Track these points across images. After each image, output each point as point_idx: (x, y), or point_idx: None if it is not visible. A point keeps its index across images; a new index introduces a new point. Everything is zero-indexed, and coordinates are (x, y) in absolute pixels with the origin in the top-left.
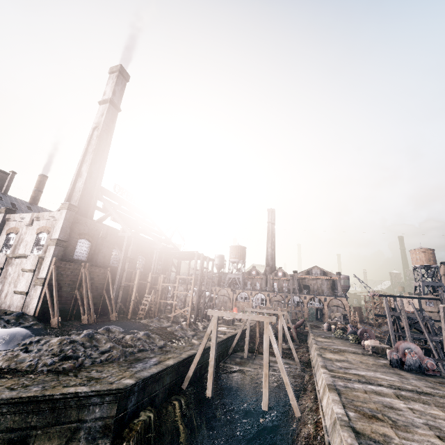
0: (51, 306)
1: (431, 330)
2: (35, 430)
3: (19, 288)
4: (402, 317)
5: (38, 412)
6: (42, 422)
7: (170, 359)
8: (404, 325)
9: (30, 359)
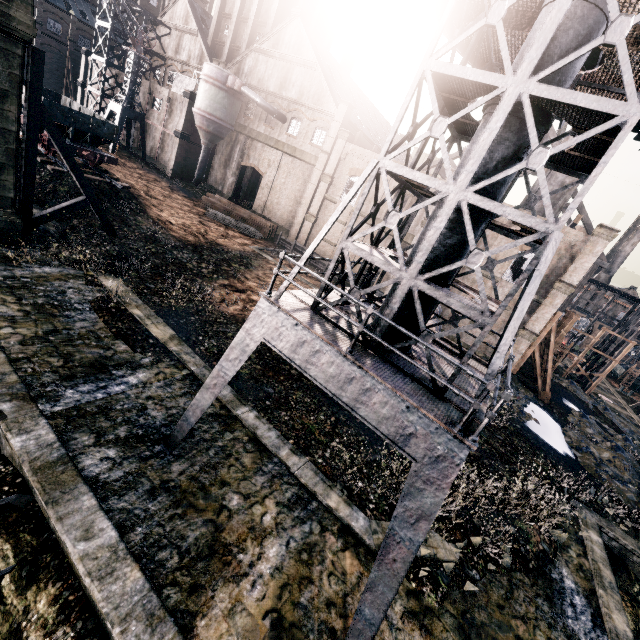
0: (540, 374)
1: None
2: None
3: None
4: None
5: None
6: None
7: None
8: None
9: (639, 501)
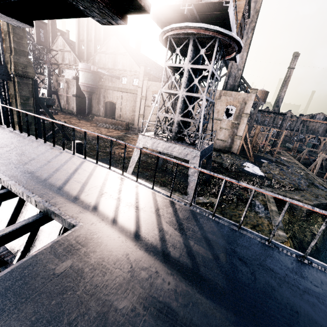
0: (247, 151)
1: None
2: (325, 210)
3: (219, 137)
4: None
5: (326, 206)
6: (326, 208)
7: (324, 185)
8: None
9: (289, 183)
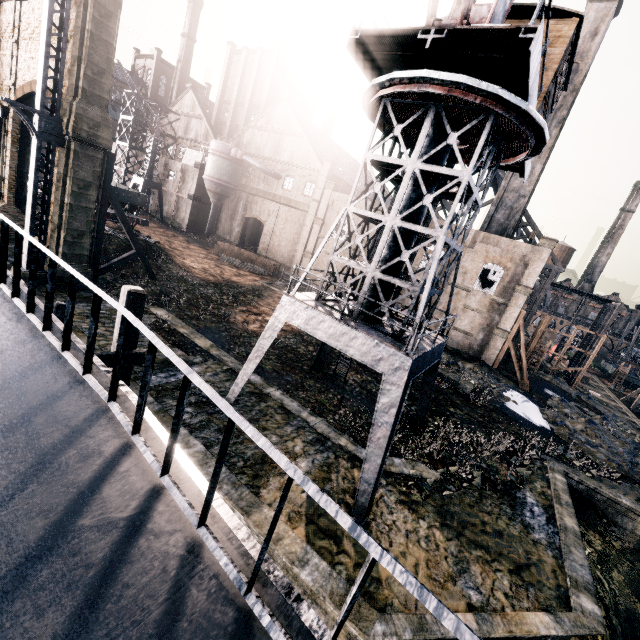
0: (517, 365)
1: None
2: None
3: (460, 326)
4: None
5: None
6: None
7: None
8: None
9: (608, 459)
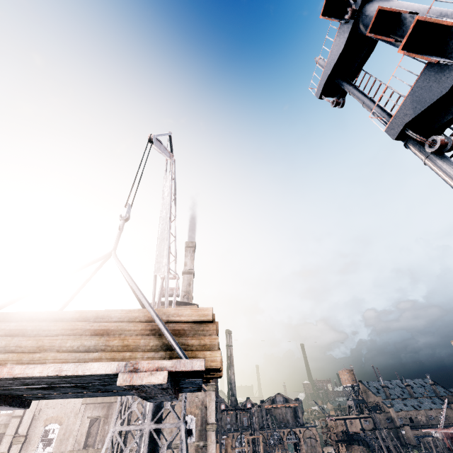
0: None
1: (400, 452)
2: None
3: None
4: (391, 445)
5: None
6: None
7: None
8: (393, 452)
9: None
